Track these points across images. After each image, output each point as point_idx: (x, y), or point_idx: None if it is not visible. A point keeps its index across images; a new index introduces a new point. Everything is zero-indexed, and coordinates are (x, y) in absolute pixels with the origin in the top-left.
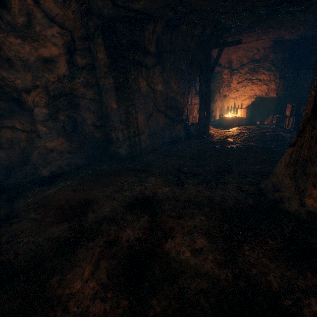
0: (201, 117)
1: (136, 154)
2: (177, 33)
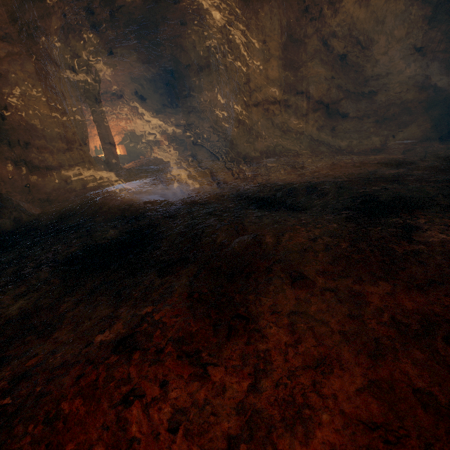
0: (107, 147)
1: (95, 185)
2: (68, 33)
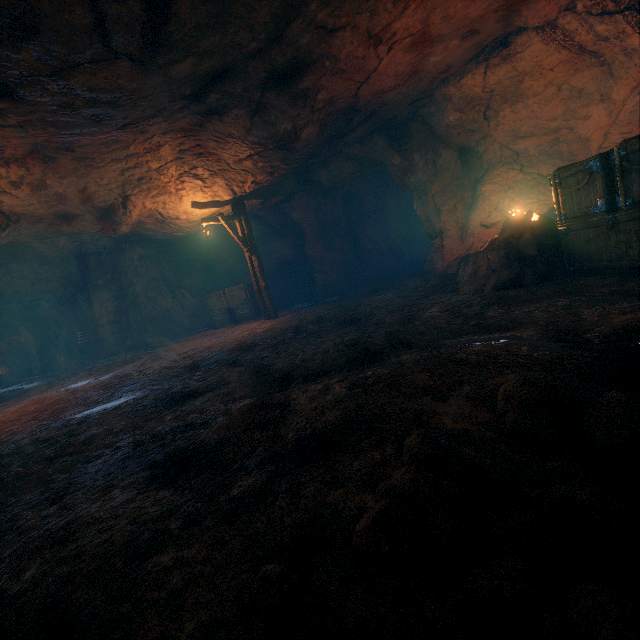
0: None
1: None
2: None
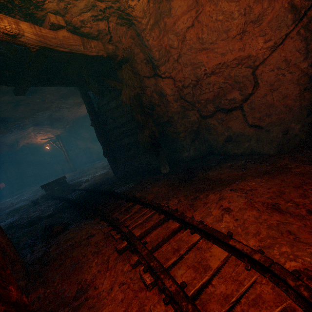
0: None
1: None
2: None
